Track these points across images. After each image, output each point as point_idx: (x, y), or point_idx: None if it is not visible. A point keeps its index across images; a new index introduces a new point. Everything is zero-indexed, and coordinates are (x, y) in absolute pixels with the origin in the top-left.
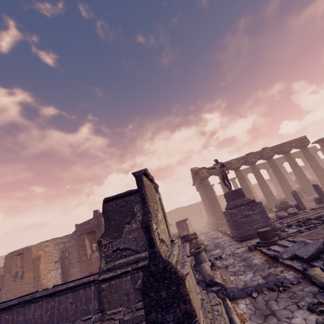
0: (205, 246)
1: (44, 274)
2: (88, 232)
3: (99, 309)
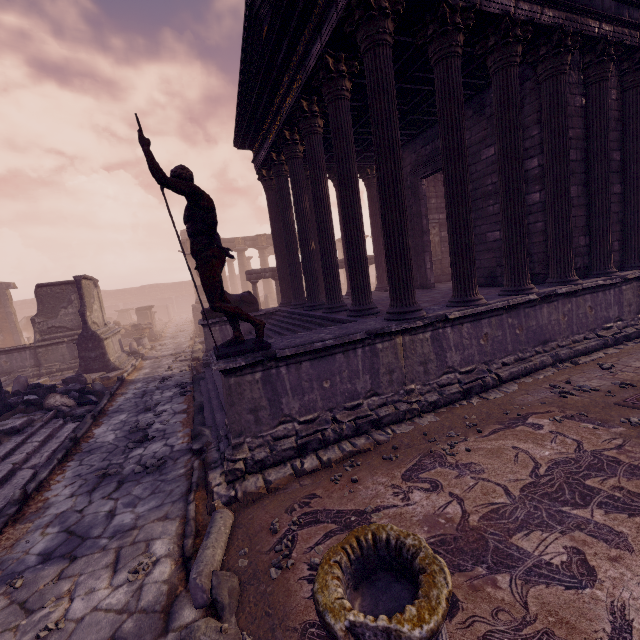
0: (162, 337)
1: None
2: None
3: (36, 365)
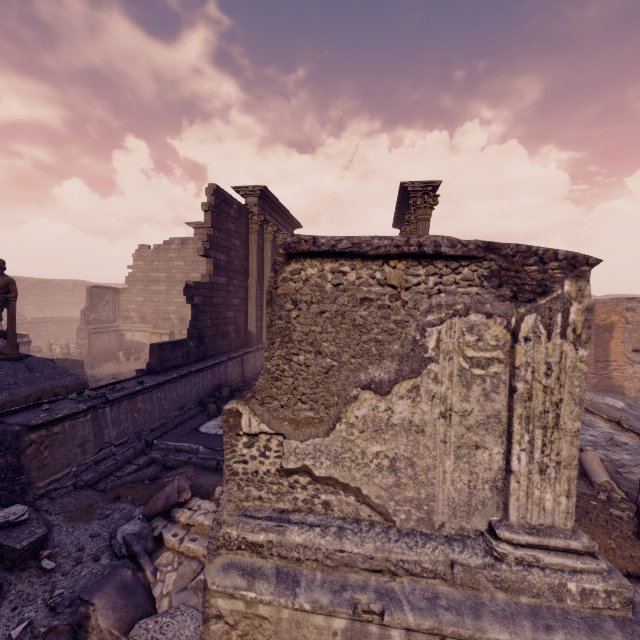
0: None
1: (618, 362)
2: None
3: None
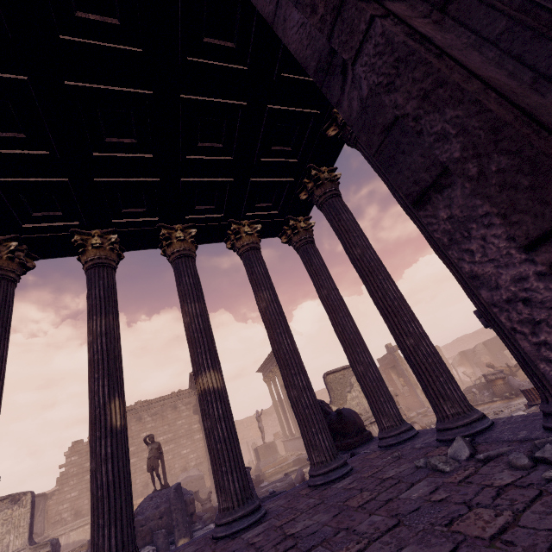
0: None
1: None
2: (390, 367)
3: None
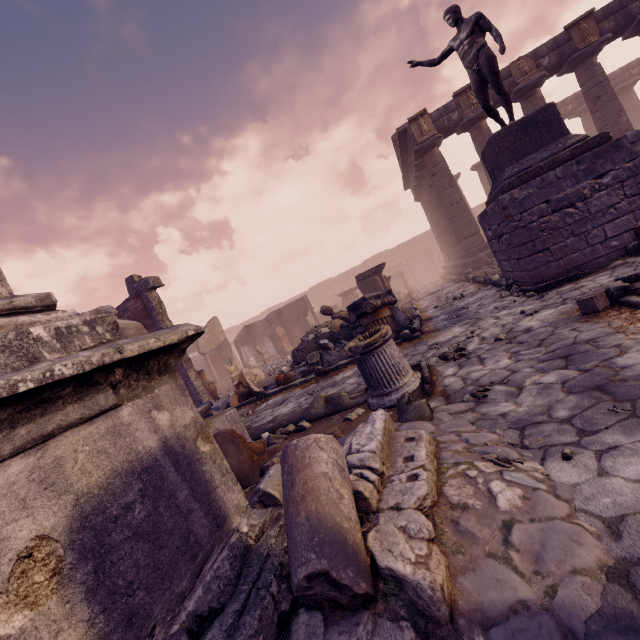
0: (424, 323)
1: None
2: None
3: None
